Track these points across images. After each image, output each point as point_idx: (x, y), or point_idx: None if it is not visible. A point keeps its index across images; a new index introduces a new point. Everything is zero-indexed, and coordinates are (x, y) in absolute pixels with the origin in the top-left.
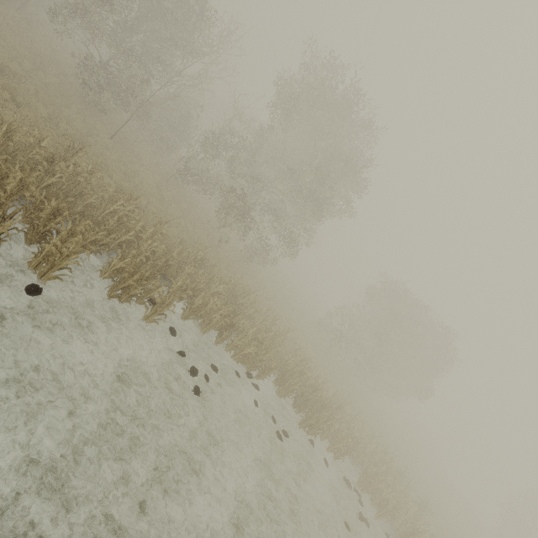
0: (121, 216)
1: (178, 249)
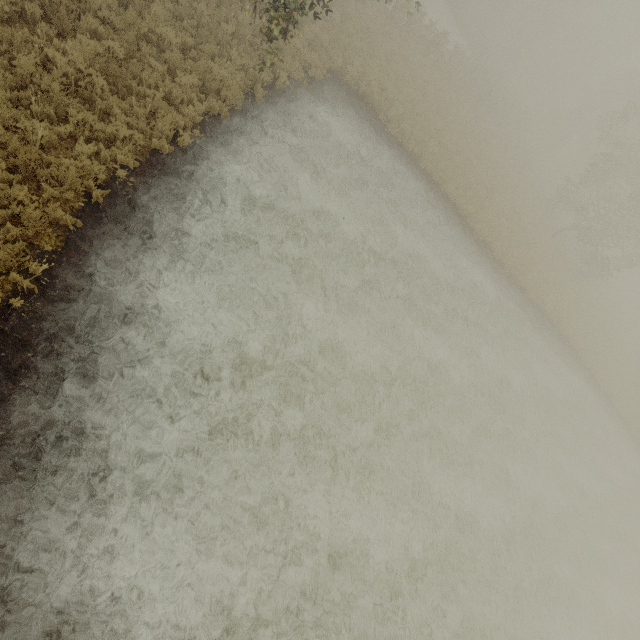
0: None
1: None
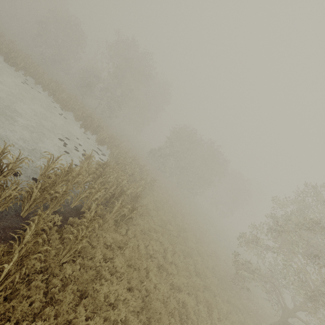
0: (16, 50)
1: (41, 70)
